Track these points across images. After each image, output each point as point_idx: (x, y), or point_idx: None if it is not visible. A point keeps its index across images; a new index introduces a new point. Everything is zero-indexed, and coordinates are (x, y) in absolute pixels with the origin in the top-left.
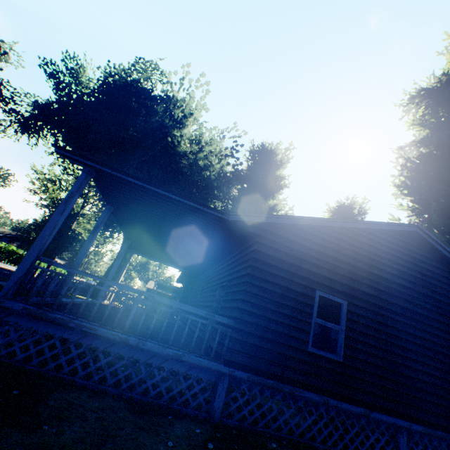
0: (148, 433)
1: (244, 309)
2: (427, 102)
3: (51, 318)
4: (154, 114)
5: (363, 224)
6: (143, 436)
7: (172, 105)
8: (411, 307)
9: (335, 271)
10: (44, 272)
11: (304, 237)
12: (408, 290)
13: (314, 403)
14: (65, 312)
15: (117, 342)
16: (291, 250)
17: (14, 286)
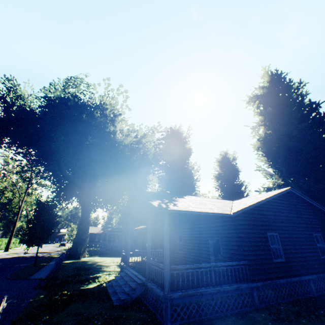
0: (257, 323)
1: (248, 254)
2: (261, 104)
3: (191, 294)
4: (96, 119)
5: (274, 195)
6: None
7: (103, 108)
8: (296, 225)
9: (269, 220)
10: (174, 273)
11: (254, 208)
12: (293, 217)
13: (282, 283)
14: (191, 288)
15: (214, 292)
16: (252, 217)
17: (169, 286)
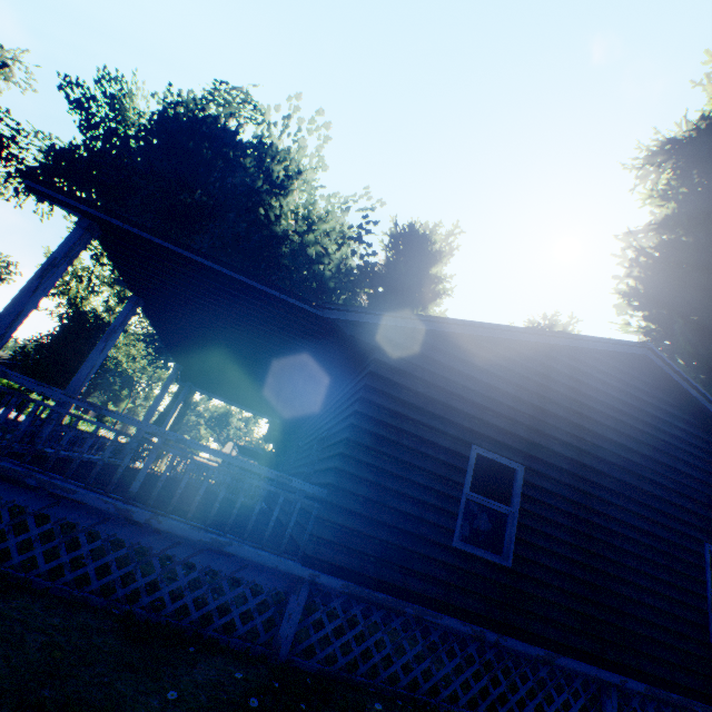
0: (137, 675)
1: (344, 470)
2: (675, 160)
3: None
4: (239, 171)
5: (557, 338)
6: (124, 681)
7: (270, 159)
8: (634, 482)
9: (506, 416)
10: None
11: (457, 356)
12: (629, 454)
13: (459, 637)
14: (24, 460)
15: (113, 517)
16: (433, 377)
17: None
